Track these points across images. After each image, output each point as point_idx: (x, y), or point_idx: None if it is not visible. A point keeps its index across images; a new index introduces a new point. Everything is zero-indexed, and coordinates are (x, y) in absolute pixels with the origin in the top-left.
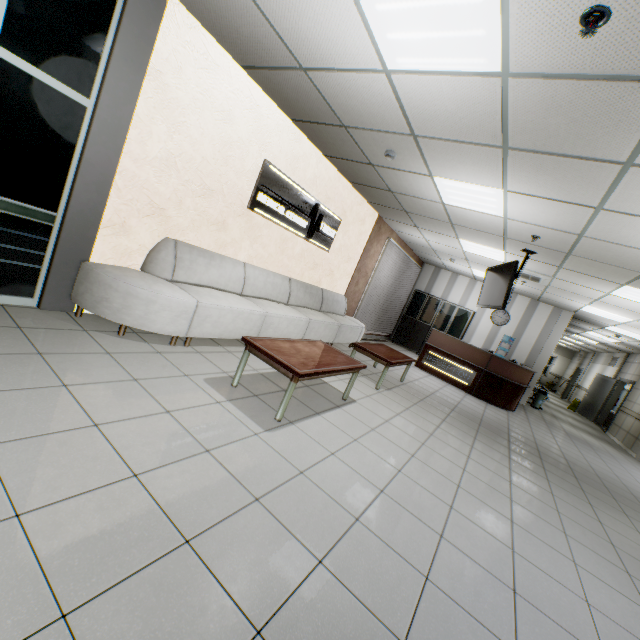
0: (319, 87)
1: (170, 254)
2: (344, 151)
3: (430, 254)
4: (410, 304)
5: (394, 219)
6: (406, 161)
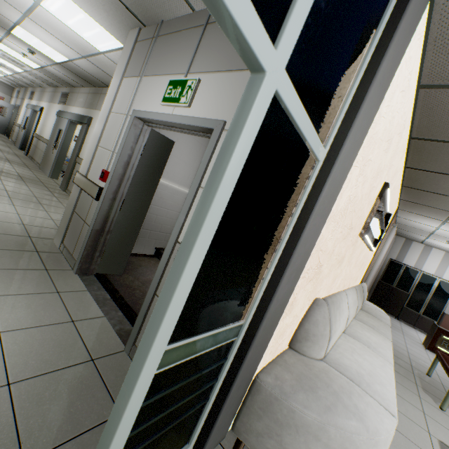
0: None
1: (326, 324)
2: None
3: (418, 233)
4: (385, 271)
5: (417, 212)
6: None
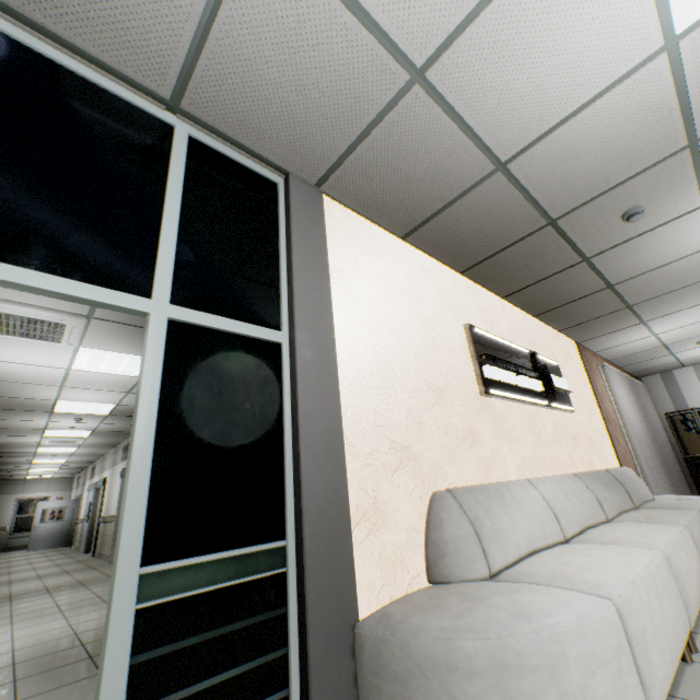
0: (522, 179)
1: (459, 520)
2: (540, 267)
3: (655, 356)
4: (677, 437)
5: (601, 333)
6: (658, 208)
